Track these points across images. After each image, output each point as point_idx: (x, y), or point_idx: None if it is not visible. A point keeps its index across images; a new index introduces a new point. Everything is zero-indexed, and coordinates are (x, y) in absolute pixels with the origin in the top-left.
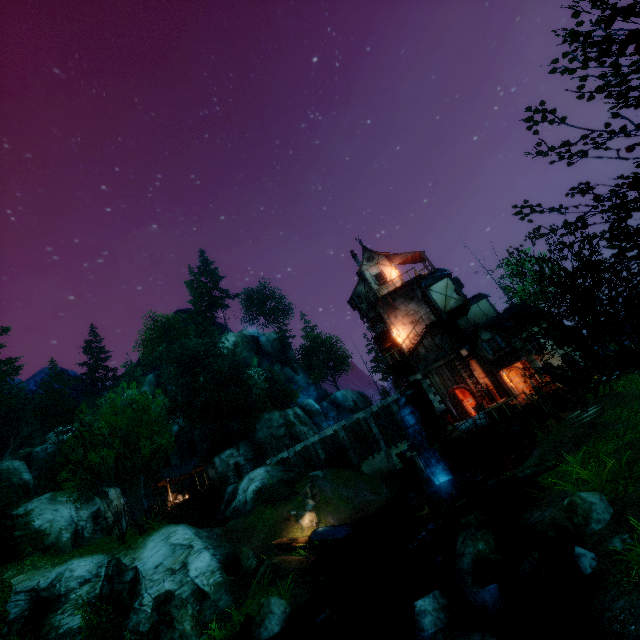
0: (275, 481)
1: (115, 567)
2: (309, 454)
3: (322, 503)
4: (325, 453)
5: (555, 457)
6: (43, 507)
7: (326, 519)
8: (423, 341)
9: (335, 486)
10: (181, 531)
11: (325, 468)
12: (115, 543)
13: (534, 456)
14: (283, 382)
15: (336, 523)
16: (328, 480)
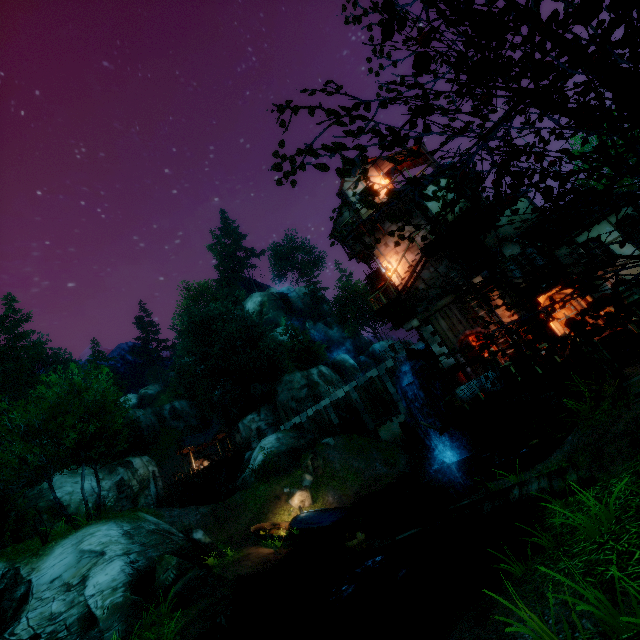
0: (283, 450)
1: (11, 579)
2: (322, 419)
3: (326, 476)
4: (338, 417)
5: (589, 464)
6: (63, 480)
7: (324, 497)
8: (423, 273)
9: (345, 456)
10: (102, 532)
11: (339, 434)
12: (53, 538)
13: (563, 448)
14: (309, 339)
15: (335, 502)
16: (338, 449)
